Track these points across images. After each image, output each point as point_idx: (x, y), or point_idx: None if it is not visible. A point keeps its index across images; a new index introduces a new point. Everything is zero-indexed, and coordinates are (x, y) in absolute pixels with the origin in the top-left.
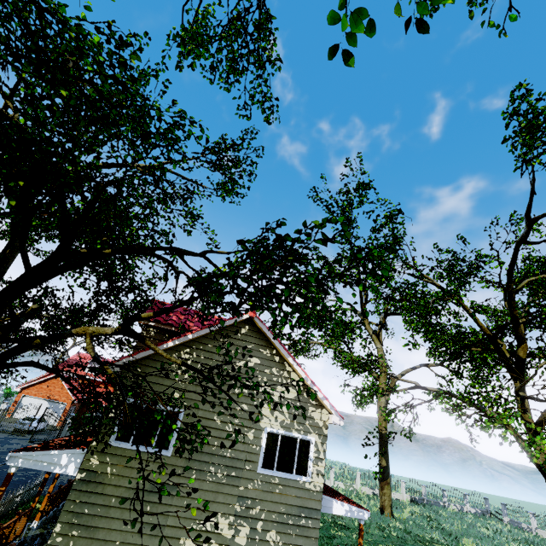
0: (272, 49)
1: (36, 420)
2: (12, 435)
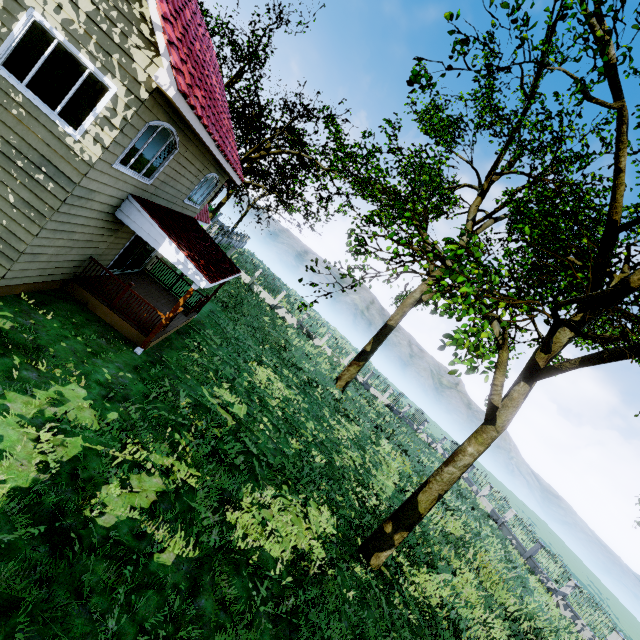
0: None
1: None
2: None
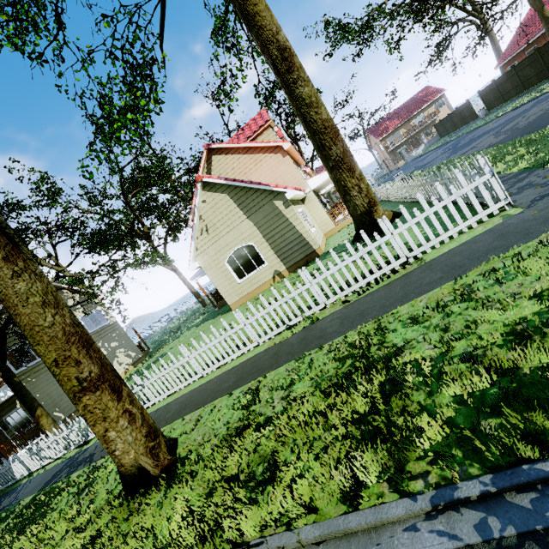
0: None
1: None
2: None
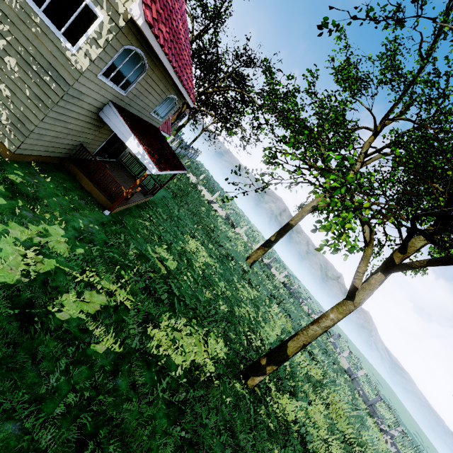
0: None
1: None
2: None
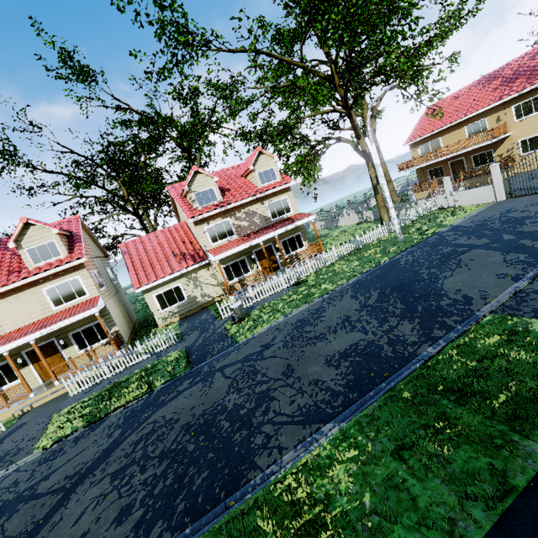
0: None
1: None
2: None
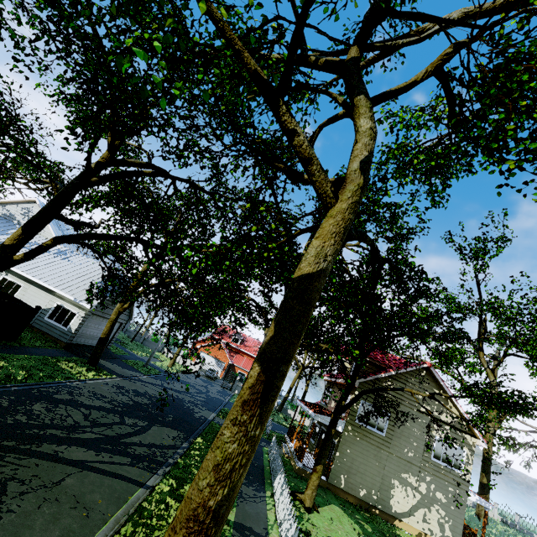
0: (455, 167)
1: (216, 372)
2: (207, 379)
